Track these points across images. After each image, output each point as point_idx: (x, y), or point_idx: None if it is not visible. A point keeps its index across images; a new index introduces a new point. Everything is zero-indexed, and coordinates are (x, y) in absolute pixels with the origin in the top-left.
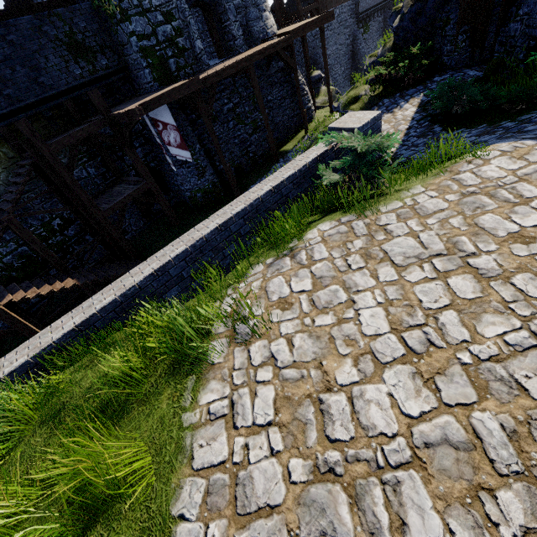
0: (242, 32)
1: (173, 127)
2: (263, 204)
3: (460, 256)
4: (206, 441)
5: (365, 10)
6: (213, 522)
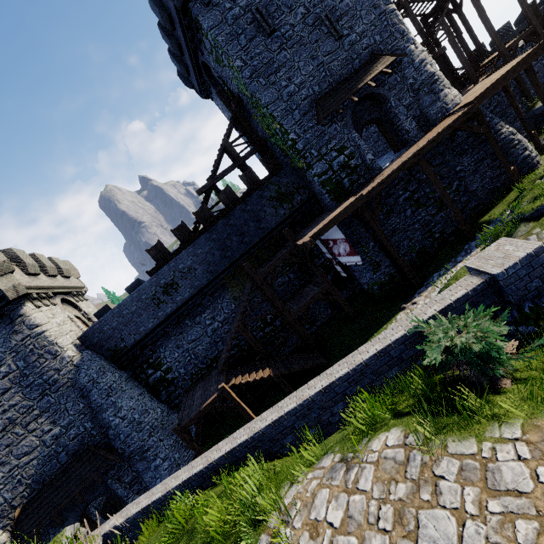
0: (416, 122)
1: (342, 240)
2: (369, 367)
3: None
4: None
5: None
6: None
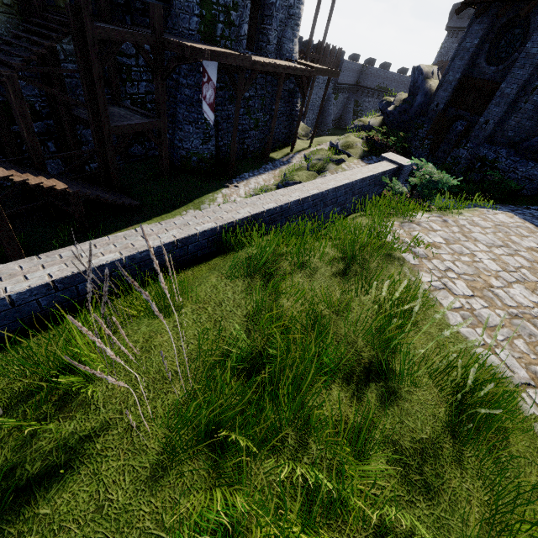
0: (276, 42)
1: (213, 86)
2: (355, 186)
3: (512, 249)
4: (443, 298)
5: (341, 83)
6: (476, 328)
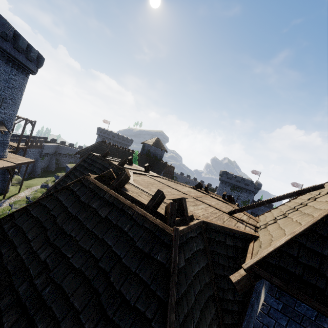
0: None
1: None
2: None
3: None
4: None
5: (45, 153)
6: None
